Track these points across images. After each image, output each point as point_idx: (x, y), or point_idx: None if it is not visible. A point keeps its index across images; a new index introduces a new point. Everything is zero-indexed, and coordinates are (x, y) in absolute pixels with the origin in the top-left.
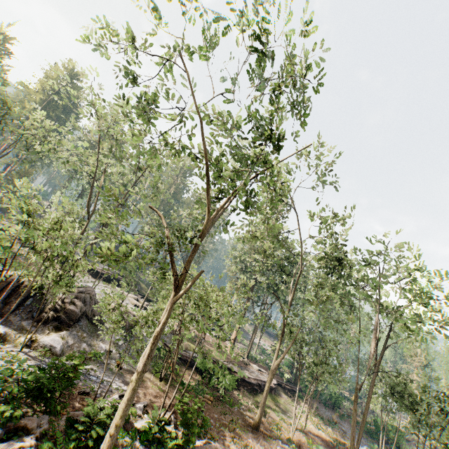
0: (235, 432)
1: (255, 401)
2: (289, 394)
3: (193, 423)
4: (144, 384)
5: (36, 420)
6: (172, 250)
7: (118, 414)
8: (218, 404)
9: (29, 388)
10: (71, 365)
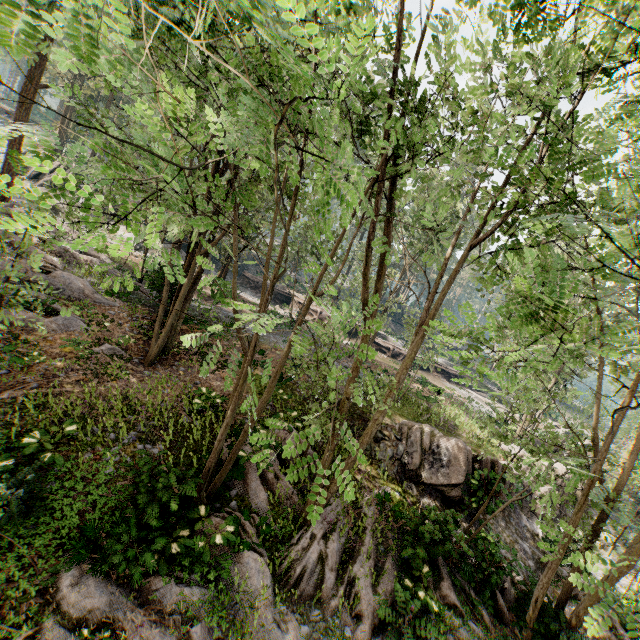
0: None
1: None
2: None
3: None
4: None
5: None
6: None
7: None
8: None
9: None
10: None
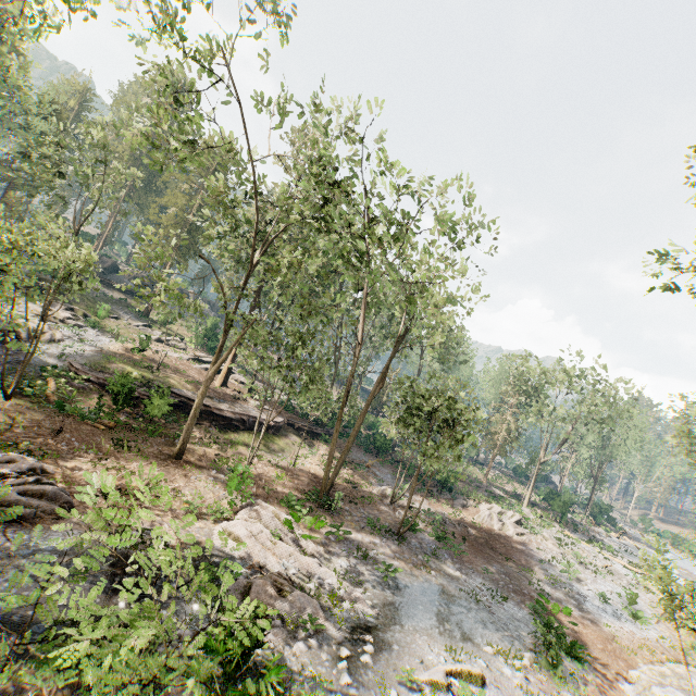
0: (117, 457)
1: (225, 438)
2: (306, 437)
3: None
4: None
5: None
6: None
7: None
8: (127, 432)
9: None
10: None
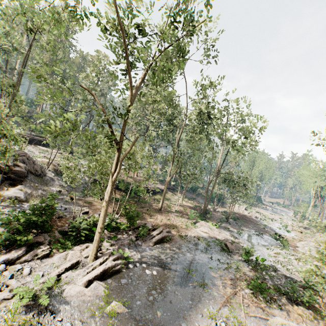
0: (150, 214)
1: (156, 198)
2: (171, 191)
3: (132, 216)
4: (92, 204)
5: (42, 237)
6: (111, 124)
7: (100, 223)
8: (137, 204)
9: (28, 224)
10: (45, 205)
